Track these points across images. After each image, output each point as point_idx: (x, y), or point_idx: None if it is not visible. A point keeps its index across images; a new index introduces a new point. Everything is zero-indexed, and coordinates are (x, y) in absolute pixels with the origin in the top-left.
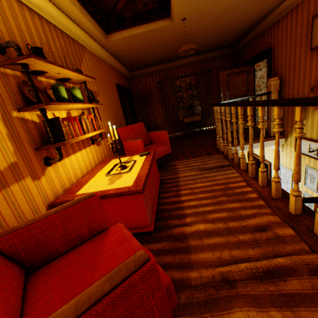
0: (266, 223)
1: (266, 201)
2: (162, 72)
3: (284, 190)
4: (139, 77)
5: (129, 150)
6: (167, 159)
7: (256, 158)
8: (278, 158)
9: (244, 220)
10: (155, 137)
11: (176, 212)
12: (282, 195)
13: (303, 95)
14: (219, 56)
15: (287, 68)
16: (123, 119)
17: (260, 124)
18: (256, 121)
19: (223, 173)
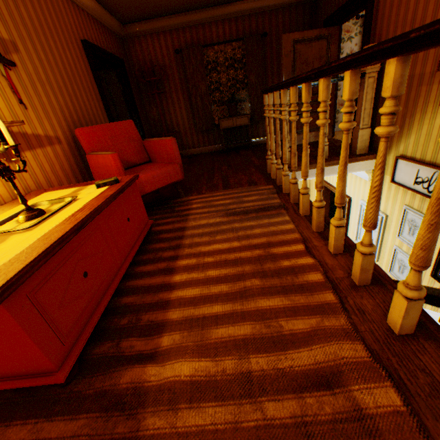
0: (336, 365)
1: (339, 293)
2: (183, 31)
3: (378, 266)
4: (142, 38)
5: (98, 173)
6: (178, 192)
7: (330, 190)
8: (376, 202)
9: (287, 351)
10: (155, 149)
11: (150, 316)
12: (373, 277)
13: (422, 77)
14: (284, 6)
15: (400, 24)
16: (104, 114)
17: (343, 119)
18: (335, 131)
19: (268, 221)
